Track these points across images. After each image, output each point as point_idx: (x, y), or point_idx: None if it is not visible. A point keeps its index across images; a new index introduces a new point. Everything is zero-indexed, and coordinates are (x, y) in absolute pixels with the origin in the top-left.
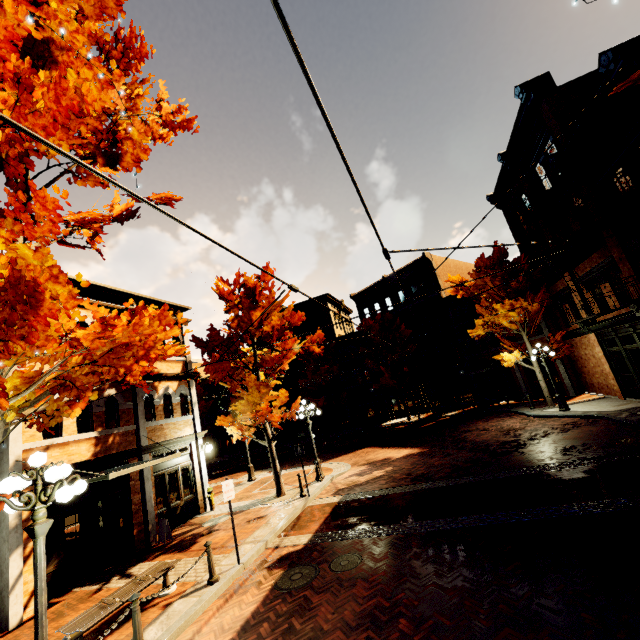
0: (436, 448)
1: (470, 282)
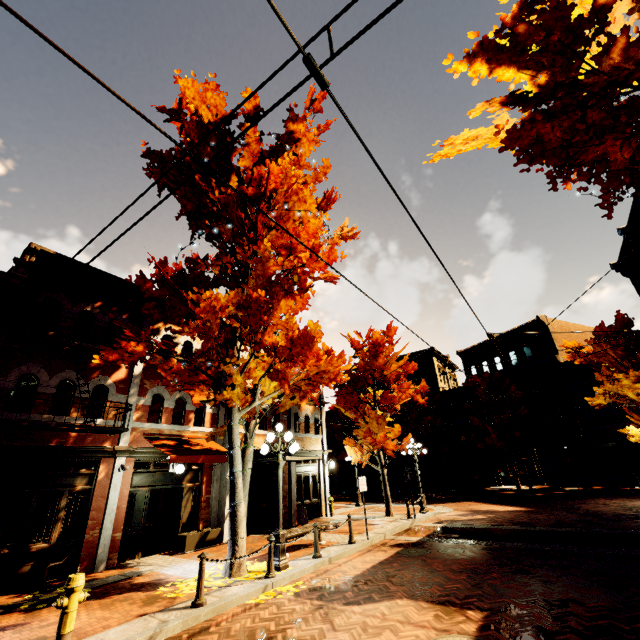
0: (544, 509)
1: (589, 349)
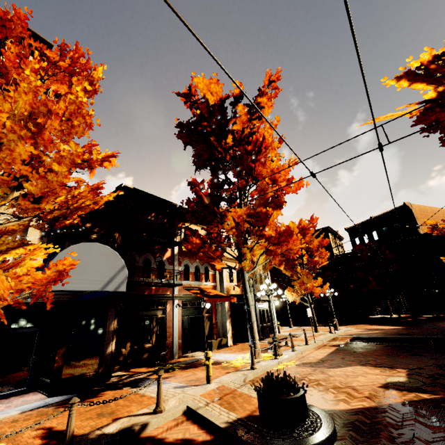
0: (415, 327)
1: (443, 225)
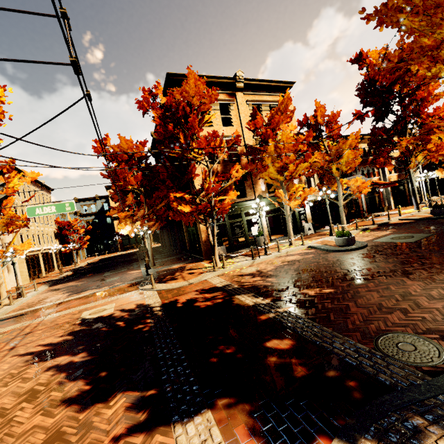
0: None
1: None
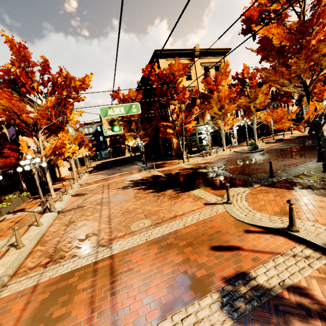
0: None
1: None
